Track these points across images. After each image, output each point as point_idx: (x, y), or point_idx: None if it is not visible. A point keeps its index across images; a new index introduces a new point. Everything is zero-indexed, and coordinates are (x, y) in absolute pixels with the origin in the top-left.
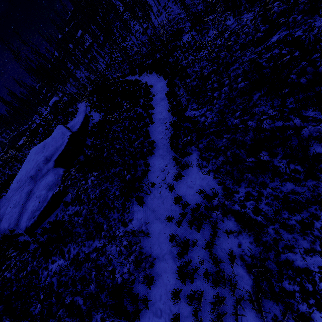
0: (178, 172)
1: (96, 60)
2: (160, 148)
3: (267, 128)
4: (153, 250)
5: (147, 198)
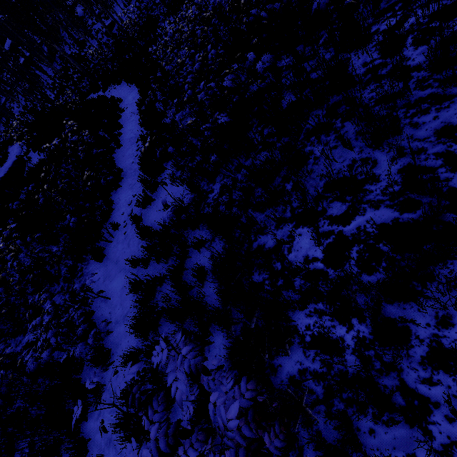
0: (144, 195)
1: (39, 80)
2: (130, 177)
3: (228, 85)
4: (113, 315)
5: (108, 248)
